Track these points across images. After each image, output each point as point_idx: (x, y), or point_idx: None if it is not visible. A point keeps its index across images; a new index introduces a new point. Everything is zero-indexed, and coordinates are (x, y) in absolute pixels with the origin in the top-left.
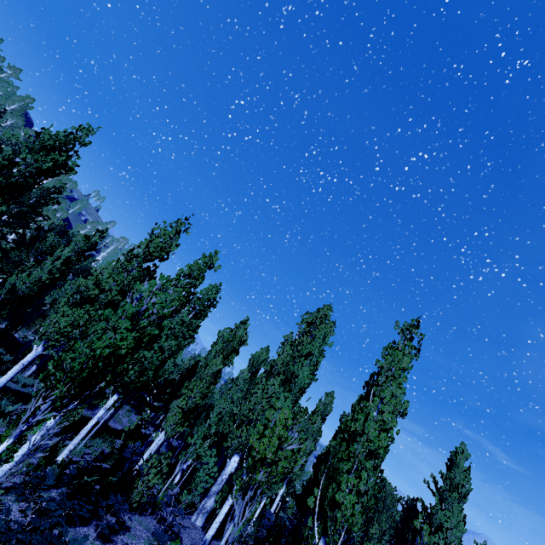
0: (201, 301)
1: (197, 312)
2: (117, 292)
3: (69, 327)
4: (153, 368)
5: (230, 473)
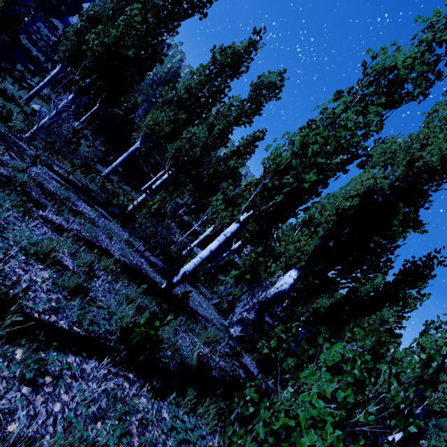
0: (255, 83)
1: (251, 97)
2: (184, 91)
3: (151, 121)
4: (200, 144)
5: (281, 287)
